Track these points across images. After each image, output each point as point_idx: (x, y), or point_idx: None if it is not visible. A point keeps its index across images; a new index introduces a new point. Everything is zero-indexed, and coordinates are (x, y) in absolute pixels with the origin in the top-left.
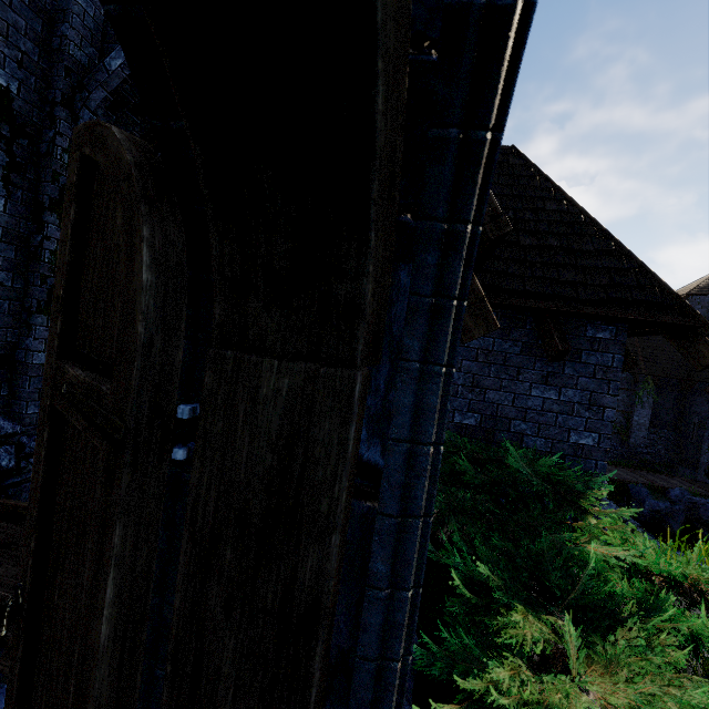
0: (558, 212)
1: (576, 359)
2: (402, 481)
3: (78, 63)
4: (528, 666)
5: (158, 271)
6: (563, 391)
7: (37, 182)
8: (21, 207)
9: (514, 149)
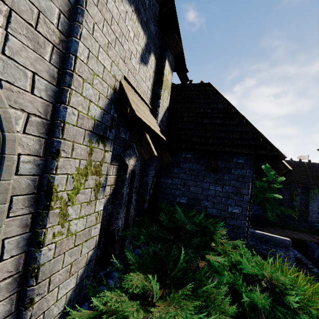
0: (223, 108)
1: (229, 172)
2: None
3: None
4: (129, 297)
5: None
6: (224, 187)
7: None
8: None
9: (209, 83)
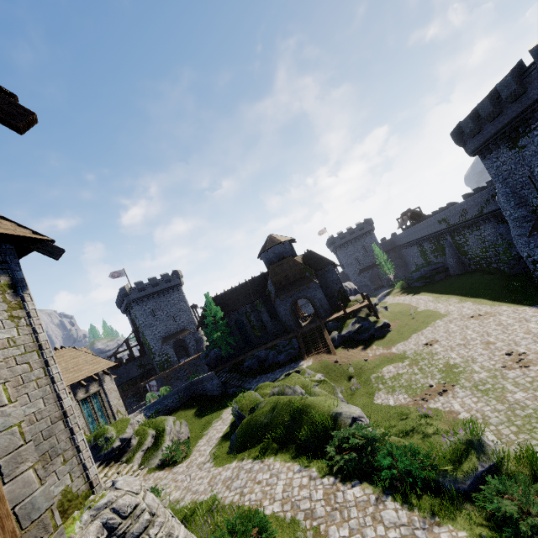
0: None
1: None
2: None
3: None
4: None
5: None
6: None
7: None
8: None
9: None
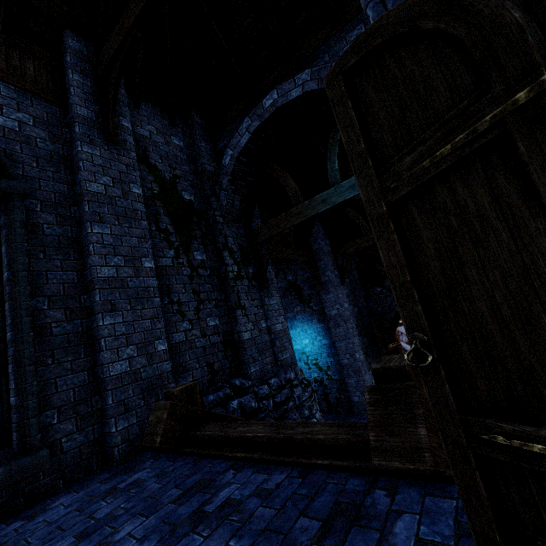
0: None
1: None
2: None
3: (211, 173)
4: None
5: None
6: None
7: (213, 239)
8: (212, 255)
9: None
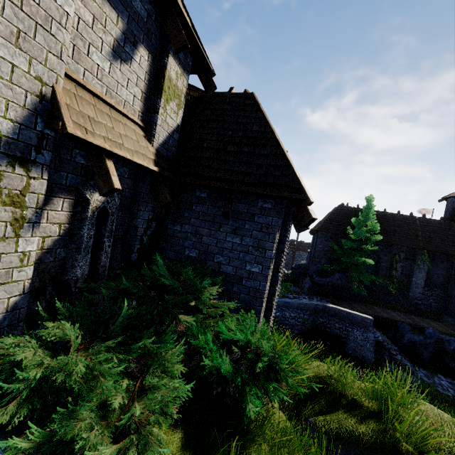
0: (259, 131)
1: (252, 219)
2: None
3: None
4: (42, 345)
5: None
6: (243, 239)
7: None
8: None
9: (252, 94)
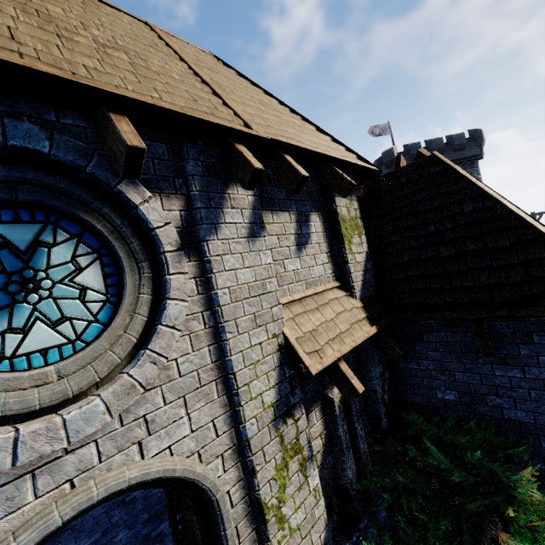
0: (475, 210)
1: (528, 341)
2: (219, 540)
3: None
4: None
5: (166, 489)
6: (526, 370)
7: None
8: None
9: (434, 156)
